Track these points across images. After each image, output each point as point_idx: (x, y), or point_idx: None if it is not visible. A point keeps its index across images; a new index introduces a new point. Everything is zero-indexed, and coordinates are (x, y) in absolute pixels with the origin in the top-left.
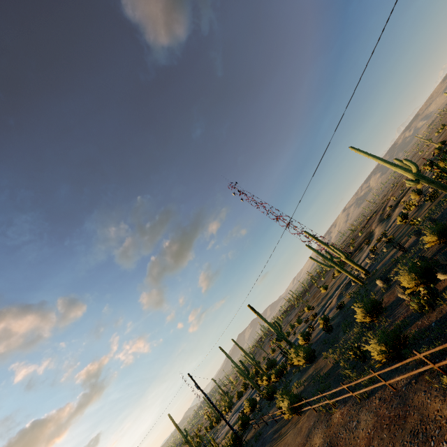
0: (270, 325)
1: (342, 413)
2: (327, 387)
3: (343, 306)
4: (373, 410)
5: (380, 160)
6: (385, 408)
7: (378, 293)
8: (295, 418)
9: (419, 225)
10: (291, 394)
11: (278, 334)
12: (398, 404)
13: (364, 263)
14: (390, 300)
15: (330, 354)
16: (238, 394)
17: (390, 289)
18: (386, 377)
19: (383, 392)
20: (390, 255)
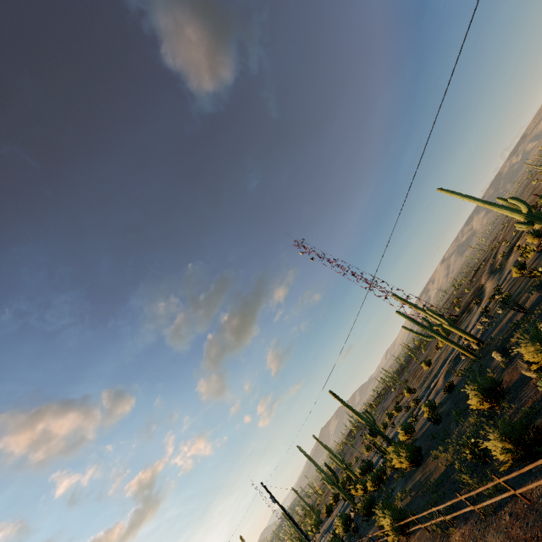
0: (360, 415)
1: (463, 534)
2: (440, 498)
3: (452, 387)
4: (503, 530)
5: (478, 201)
6: (519, 527)
7: (496, 369)
8: (402, 540)
9: (541, 278)
10: (394, 508)
11: (371, 427)
12: (535, 522)
13: (475, 329)
14: (512, 379)
15: (441, 453)
16: (327, 509)
17: (511, 364)
18: (516, 484)
19: (514, 504)
20: (508, 319)
